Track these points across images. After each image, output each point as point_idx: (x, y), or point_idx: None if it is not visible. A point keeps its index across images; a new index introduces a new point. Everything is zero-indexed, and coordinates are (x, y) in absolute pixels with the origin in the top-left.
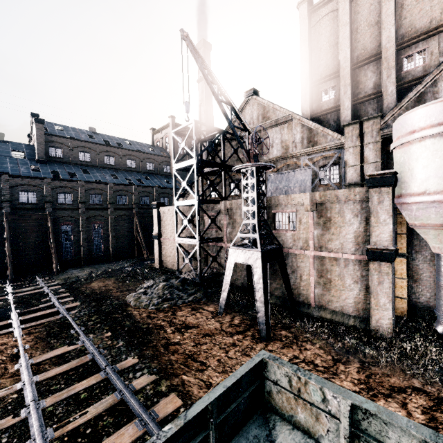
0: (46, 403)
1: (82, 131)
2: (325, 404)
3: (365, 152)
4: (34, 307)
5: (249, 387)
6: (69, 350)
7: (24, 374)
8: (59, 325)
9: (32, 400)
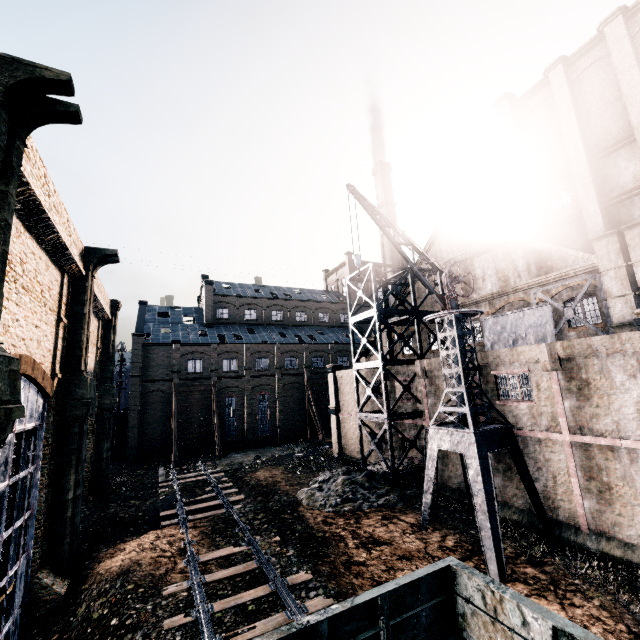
0: (214, 608)
1: (249, 286)
2: (526, 629)
3: (636, 274)
4: (198, 497)
5: (432, 598)
6: (235, 552)
7: (192, 572)
8: (224, 521)
9: (202, 601)
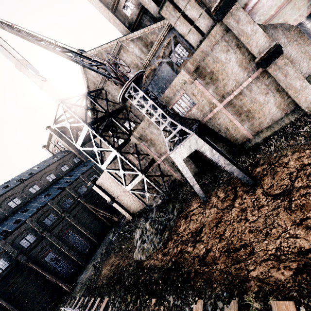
0: None
1: None
2: None
3: (188, 15)
4: None
5: None
6: None
7: None
8: None
9: None
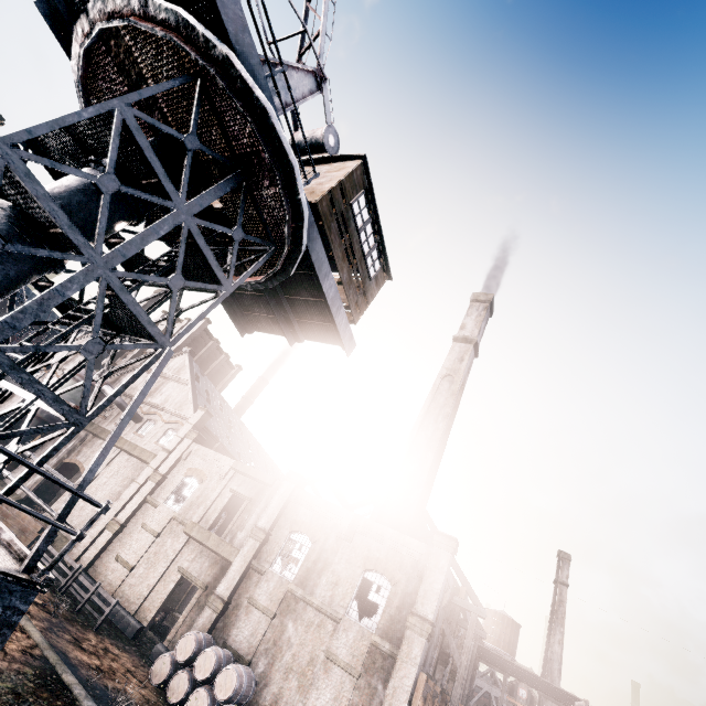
0: None
1: None
2: None
3: None
4: None
5: None
6: None
7: None
8: None
9: None
